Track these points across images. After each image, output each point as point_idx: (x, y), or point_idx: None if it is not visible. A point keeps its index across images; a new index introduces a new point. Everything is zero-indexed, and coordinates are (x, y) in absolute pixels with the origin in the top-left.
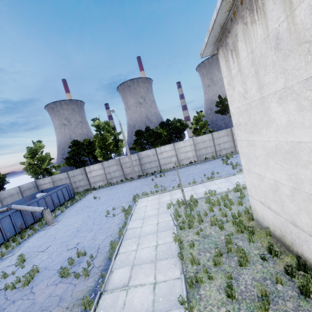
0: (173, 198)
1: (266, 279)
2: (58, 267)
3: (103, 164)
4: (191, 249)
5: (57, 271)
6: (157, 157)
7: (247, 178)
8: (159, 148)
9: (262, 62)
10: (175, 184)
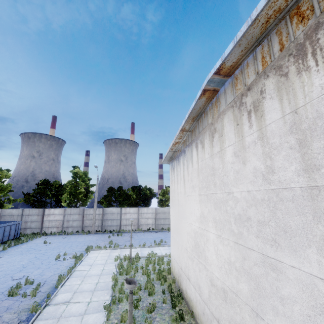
0: (122, 254)
1: (159, 301)
2: (3, 290)
3: (66, 210)
4: (122, 286)
5: (2, 292)
6: (120, 216)
7: (171, 241)
8: (125, 209)
9: (179, 181)
10: (128, 244)
